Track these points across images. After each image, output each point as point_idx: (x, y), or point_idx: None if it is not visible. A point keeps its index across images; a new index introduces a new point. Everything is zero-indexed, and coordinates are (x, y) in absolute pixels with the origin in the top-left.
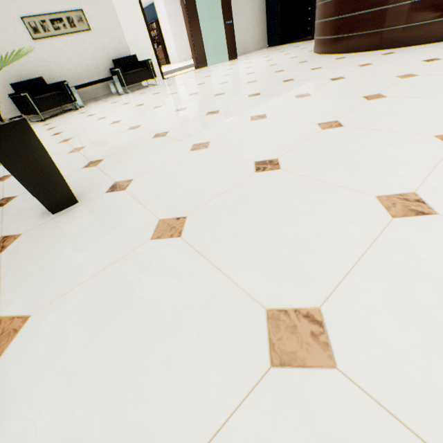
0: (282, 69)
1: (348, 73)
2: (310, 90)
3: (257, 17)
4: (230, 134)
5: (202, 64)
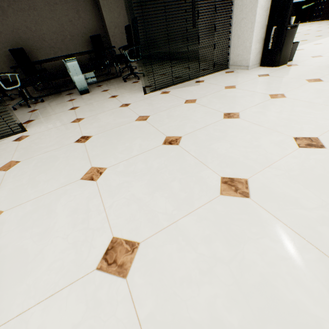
0: (319, 30)
1: None
2: None
3: None
4: (327, 42)
5: None
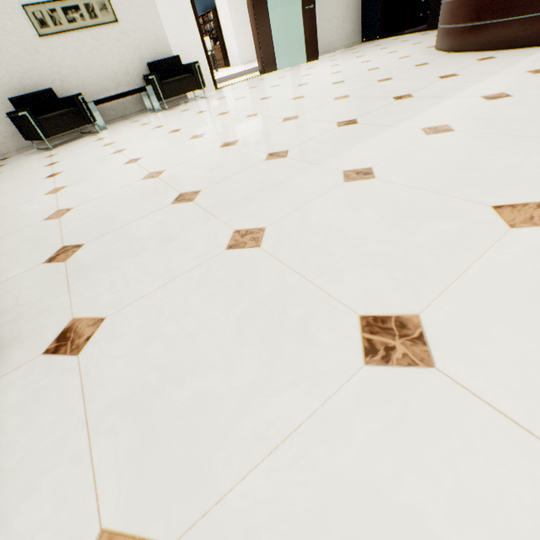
0: (388, 76)
1: (513, 85)
2: (449, 118)
3: None
4: (305, 213)
5: (269, 68)
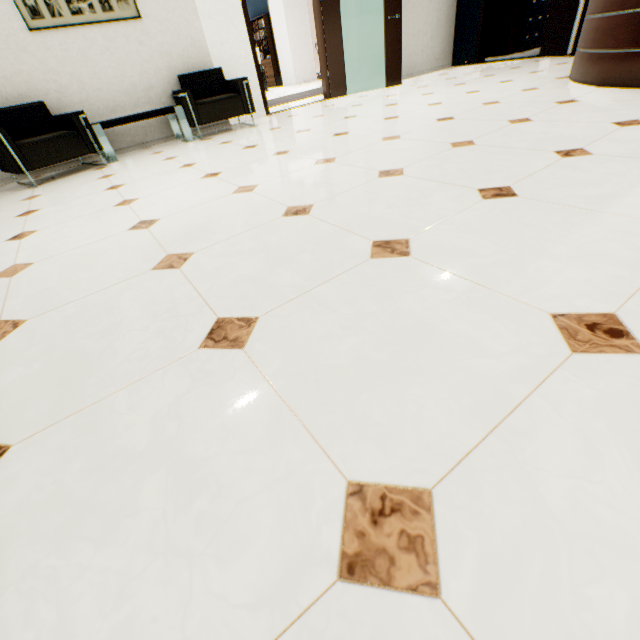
0: (522, 116)
1: None
2: None
3: (441, 12)
4: (522, 453)
5: (337, 91)
